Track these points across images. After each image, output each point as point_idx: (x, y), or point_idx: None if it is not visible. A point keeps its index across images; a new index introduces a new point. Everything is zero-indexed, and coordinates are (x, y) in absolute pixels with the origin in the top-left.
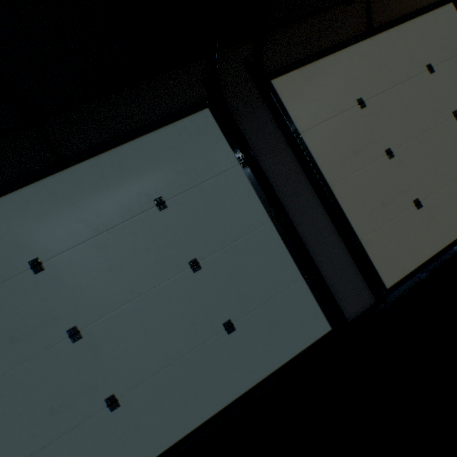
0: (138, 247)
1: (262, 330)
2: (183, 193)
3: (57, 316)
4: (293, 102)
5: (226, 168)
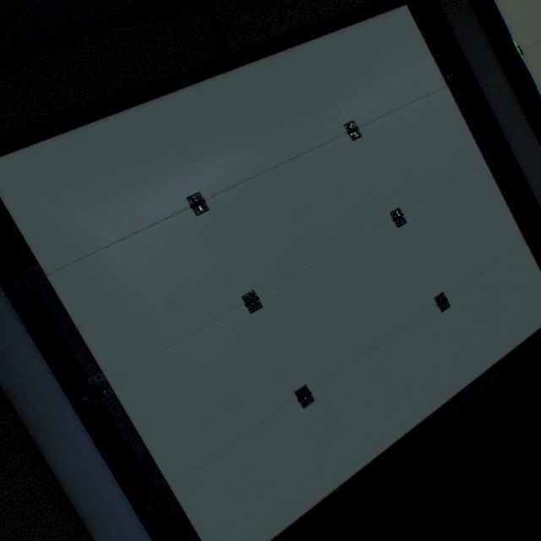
0: (326, 188)
1: (480, 308)
2: (380, 120)
3: (228, 276)
4: (507, 9)
5: (431, 91)
